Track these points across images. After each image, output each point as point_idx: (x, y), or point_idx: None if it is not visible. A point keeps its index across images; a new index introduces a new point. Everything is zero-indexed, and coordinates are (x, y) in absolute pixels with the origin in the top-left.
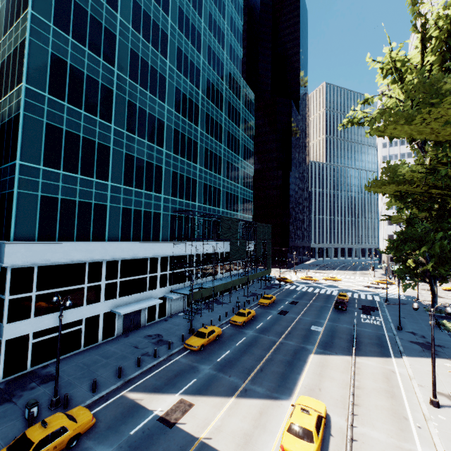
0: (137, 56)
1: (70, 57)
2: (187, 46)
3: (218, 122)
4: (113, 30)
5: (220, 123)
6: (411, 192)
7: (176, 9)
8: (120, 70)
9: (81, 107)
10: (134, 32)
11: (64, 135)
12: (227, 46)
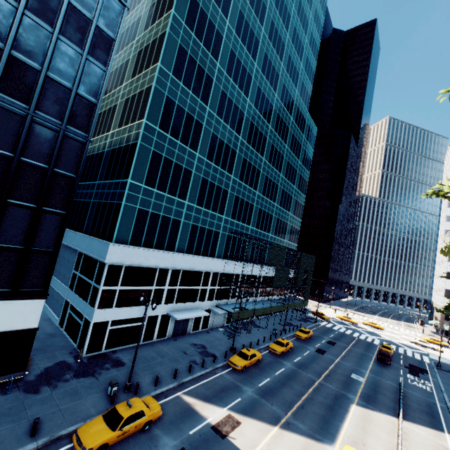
0: (225, 95)
1: (178, 98)
2: (266, 86)
3: (281, 153)
4: (212, 76)
5: (282, 154)
6: None
7: (262, 55)
8: (211, 108)
9: (178, 138)
10: (226, 76)
11: (162, 161)
12: (300, 84)
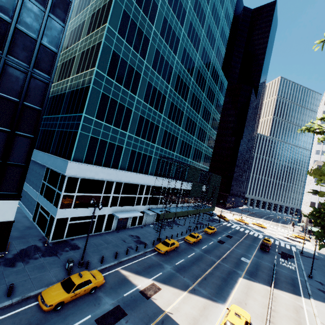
0: (159, 53)
1: (122, 53)
2: (190, 47)
3: (200, 99)
4: (149, 36)
5: (200, 100)
6: None
7: (188, 23)
8: (147, 62)
9: (122, 84)
10: (160, 38)
11: (109, 101)
12: (216, 47)
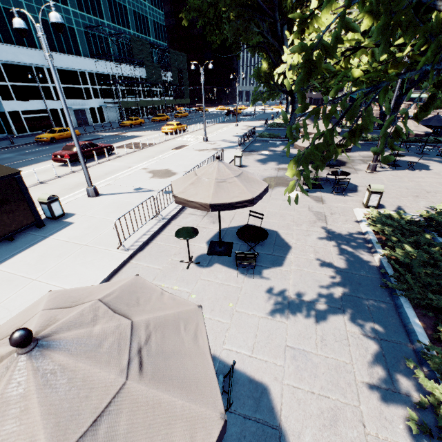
0: None
1: None
2: None
3: None
4: None
5: None
6: None
7: None
8: None
9: None
10: None
11: None
12: None
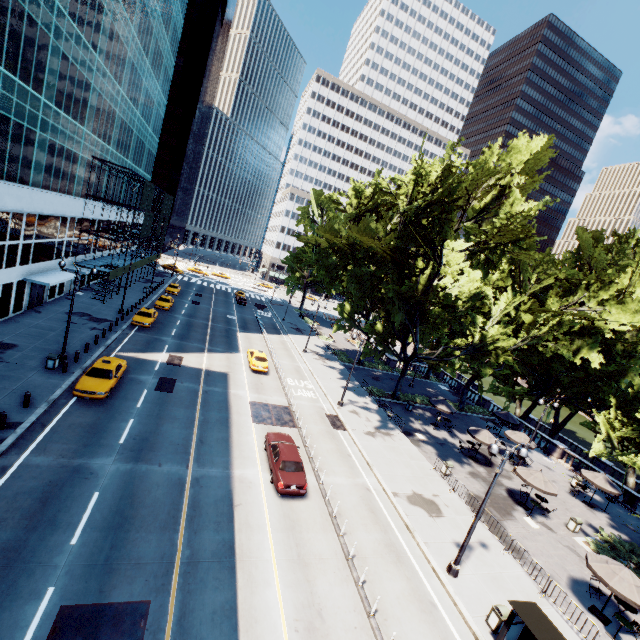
0: None
1: None
2: None
3: (152, 21)
4: None
5: (152, 23)
6: (336, 243)
7: None
8: None
9: None
10: None
11: (10, 5)
12: None
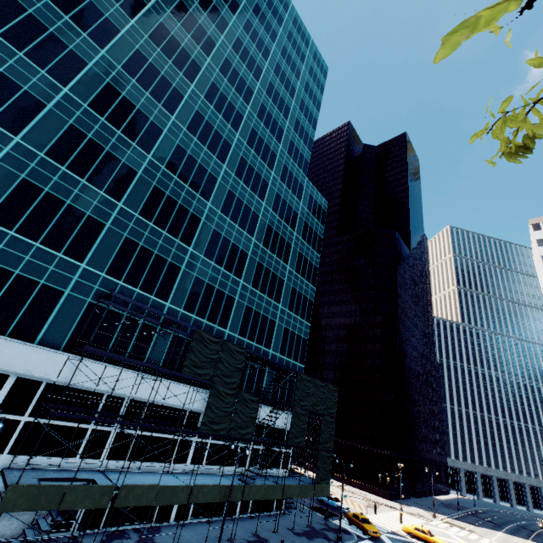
0: (117, 92)
1: None
2: (215, 118)
3: (252, 209)
4: (86, 58)
5: (254, 211)
6: None
7: (208, 83)
8: (74, 93)
9: None
10: (123, 73)
11: None
12: (287, 141)
